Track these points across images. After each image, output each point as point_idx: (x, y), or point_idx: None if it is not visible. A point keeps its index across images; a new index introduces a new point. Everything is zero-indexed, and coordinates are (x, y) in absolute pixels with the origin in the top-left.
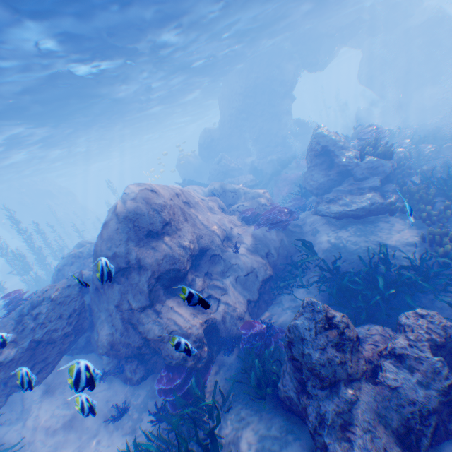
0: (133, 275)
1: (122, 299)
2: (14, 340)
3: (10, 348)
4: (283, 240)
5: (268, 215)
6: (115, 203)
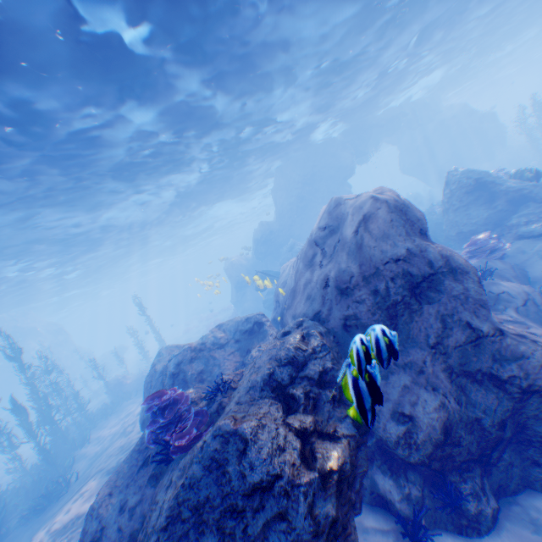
0: (446, 285)
1: (446, 328)
2: (315, 429)
3: (329, 442)
4: (512, 269)
5: (475, 244)
6: (362, 195)
